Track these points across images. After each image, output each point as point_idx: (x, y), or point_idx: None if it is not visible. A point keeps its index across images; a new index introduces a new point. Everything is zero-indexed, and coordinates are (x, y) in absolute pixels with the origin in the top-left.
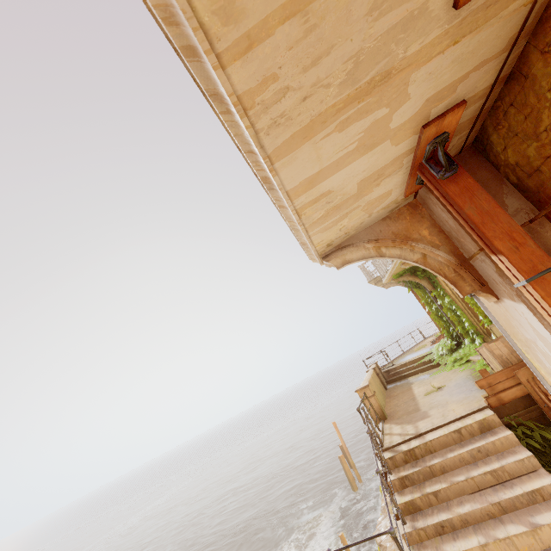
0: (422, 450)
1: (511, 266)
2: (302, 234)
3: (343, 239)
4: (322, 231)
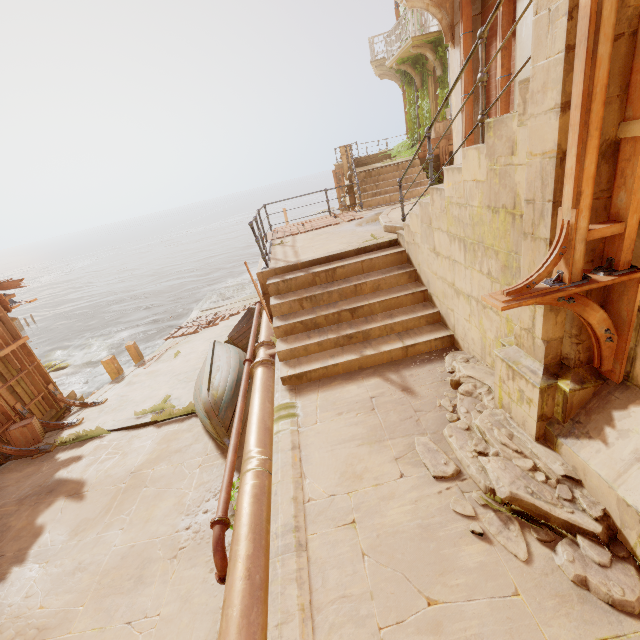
0: (376, 173)
1: (462, 27)
2: None
3: None
4: None
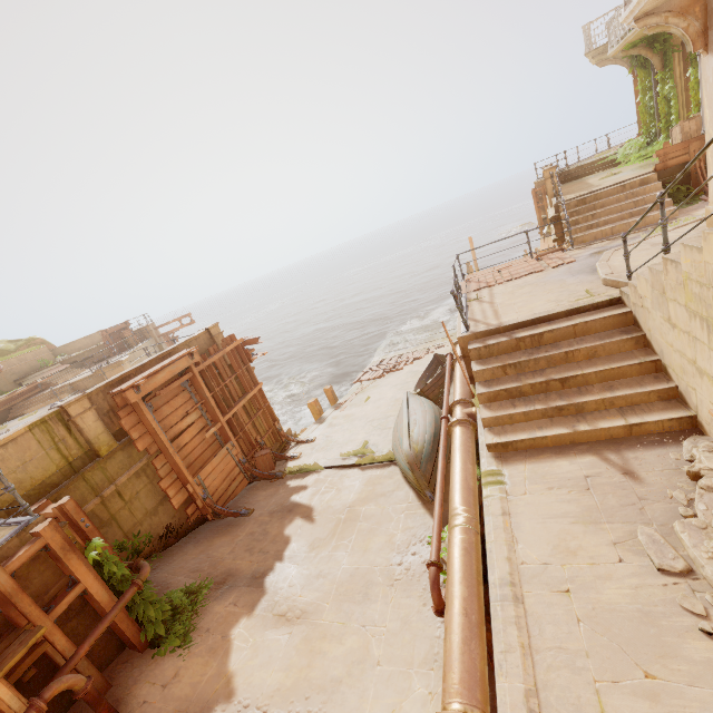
0: (591, 199)
1: None
2: (639, 7)
3: (652, 9)
4: (649, 5)
